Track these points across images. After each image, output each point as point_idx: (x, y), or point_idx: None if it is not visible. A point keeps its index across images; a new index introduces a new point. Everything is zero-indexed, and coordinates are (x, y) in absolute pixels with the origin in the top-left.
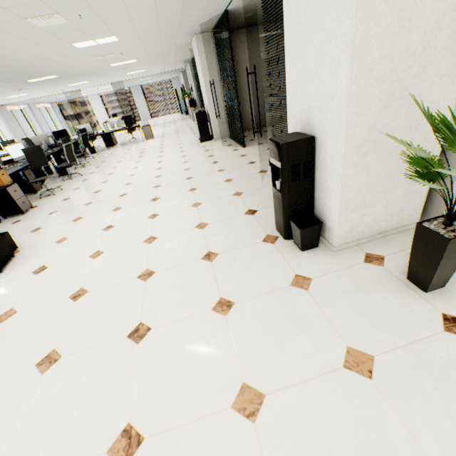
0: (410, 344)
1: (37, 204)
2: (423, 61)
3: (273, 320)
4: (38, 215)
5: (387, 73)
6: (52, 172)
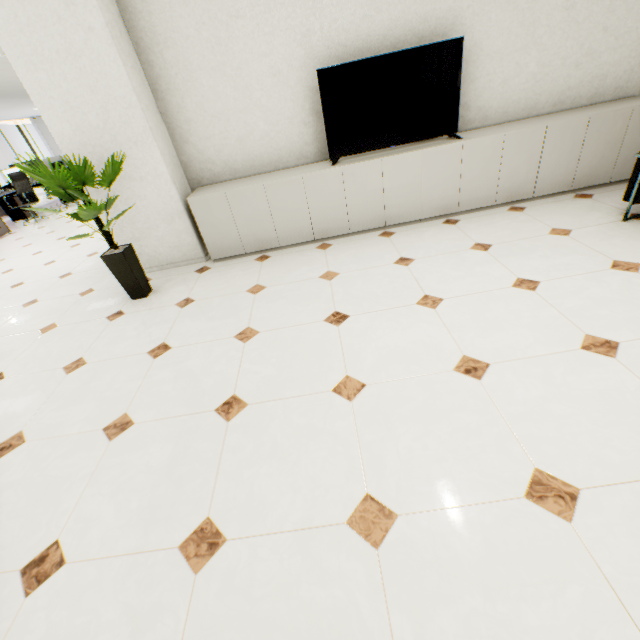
0: (82, 322)
1: (18, 230)
2: (112, 132)
3: (43, 310)
4: (8, 240)
5: (87, 141)
6: (38, 200)
